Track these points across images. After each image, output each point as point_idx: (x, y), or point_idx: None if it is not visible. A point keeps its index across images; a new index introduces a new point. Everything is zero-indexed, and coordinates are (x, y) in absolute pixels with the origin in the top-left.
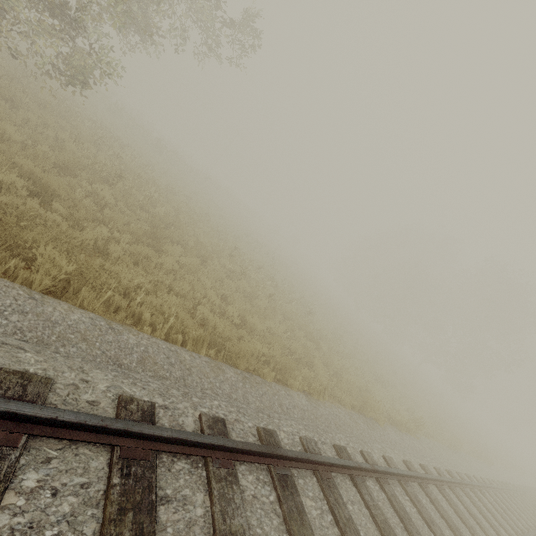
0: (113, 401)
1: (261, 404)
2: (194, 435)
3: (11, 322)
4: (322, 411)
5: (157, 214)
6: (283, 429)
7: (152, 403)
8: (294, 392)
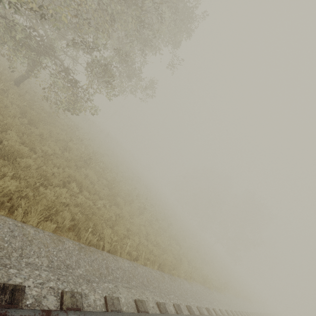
0: (156, 305)
1: (179, 291)
2: (181, 315)
3: (119, 275)
4: (194, 289)
5: (108, 179)
6: (191, 304)
7: (164, 303)
8: (184, 281)
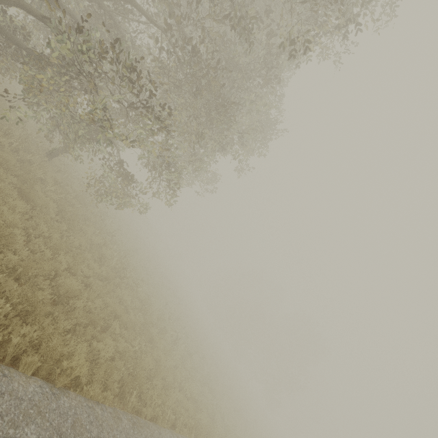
0: None
1: None
2: None
3: None
4: None
5: (141, 298)
6: None
7: None
8: None
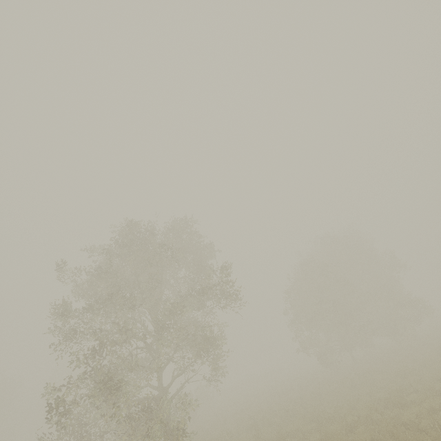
0: None
1: None
2: None
3: None
4: None
5: None
6: None
7: None
8: None
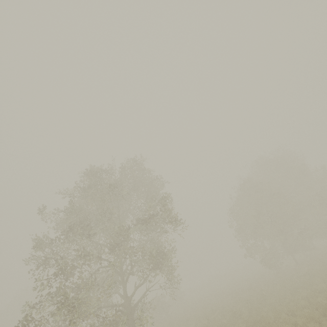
0: None
1: None
2: None
3: None
4: None
5: None
6: None
7: None
8: None
